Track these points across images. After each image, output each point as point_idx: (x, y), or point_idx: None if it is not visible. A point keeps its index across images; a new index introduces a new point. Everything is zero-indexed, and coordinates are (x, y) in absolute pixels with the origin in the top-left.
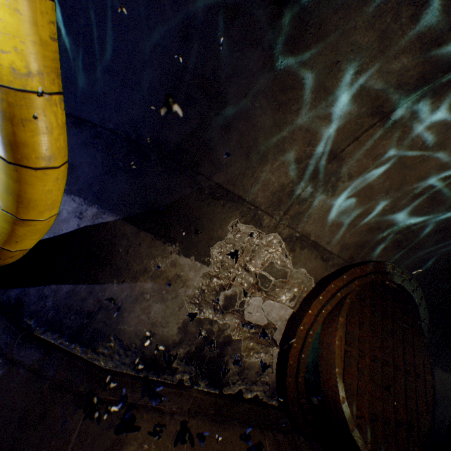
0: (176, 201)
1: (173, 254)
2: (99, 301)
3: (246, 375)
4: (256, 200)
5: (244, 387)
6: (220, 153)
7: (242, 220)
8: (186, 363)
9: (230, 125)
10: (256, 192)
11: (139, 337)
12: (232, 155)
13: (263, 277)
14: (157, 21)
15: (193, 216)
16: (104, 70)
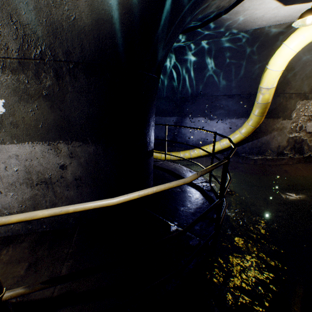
0: (277, 105)
1: (280, 121)
2: (261, 143)
3: (310, 149)
4: (305, 91)
5: (310, 153)
6: (291, 84)
7: (300, 100)
8: (290, 151)
9: (295, 74)
10: (305, 89)
11: (275, 148)
12: (296, 82)
13: (311, 115)
14: (269, 59)
15: (284, 107)
16: (242, 78)
